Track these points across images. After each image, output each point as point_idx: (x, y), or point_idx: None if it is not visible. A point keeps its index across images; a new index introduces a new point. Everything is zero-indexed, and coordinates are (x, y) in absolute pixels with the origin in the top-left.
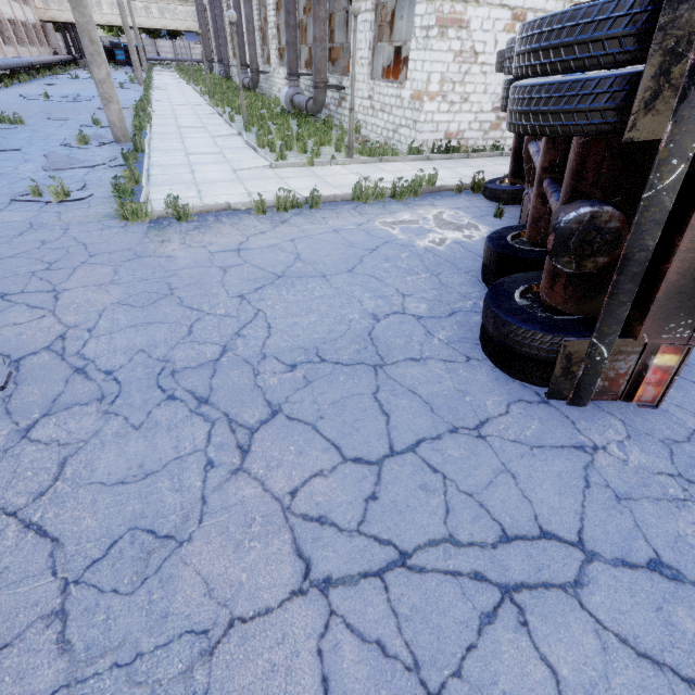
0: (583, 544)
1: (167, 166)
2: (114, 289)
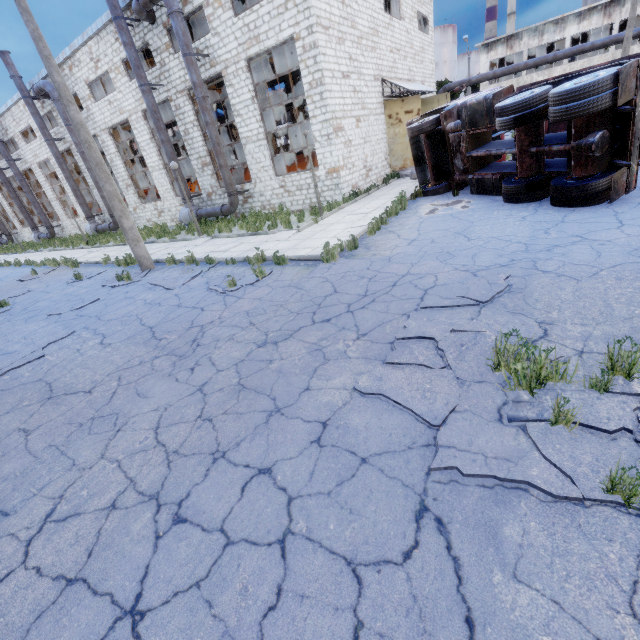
0: None
1: (240, 256)
2: (424, 262)
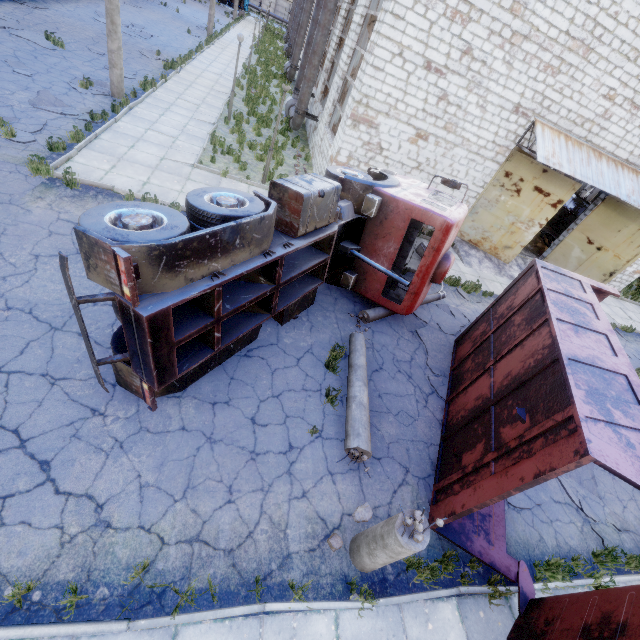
0: (26, 442)
1: (120, 135)
2: None
